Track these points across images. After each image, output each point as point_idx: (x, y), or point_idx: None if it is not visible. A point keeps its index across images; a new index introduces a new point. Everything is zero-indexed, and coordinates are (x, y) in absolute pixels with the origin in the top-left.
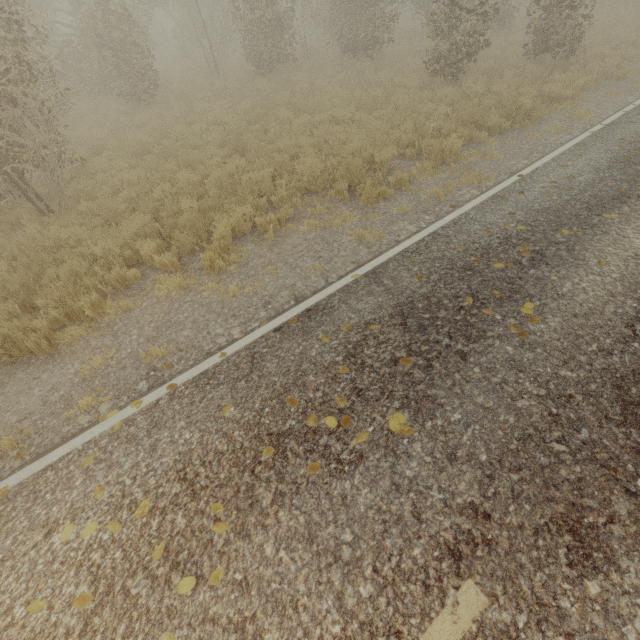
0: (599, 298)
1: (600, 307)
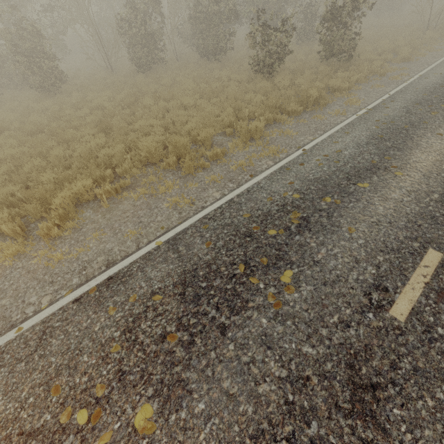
0: (346, 264)
1: (345, 274)
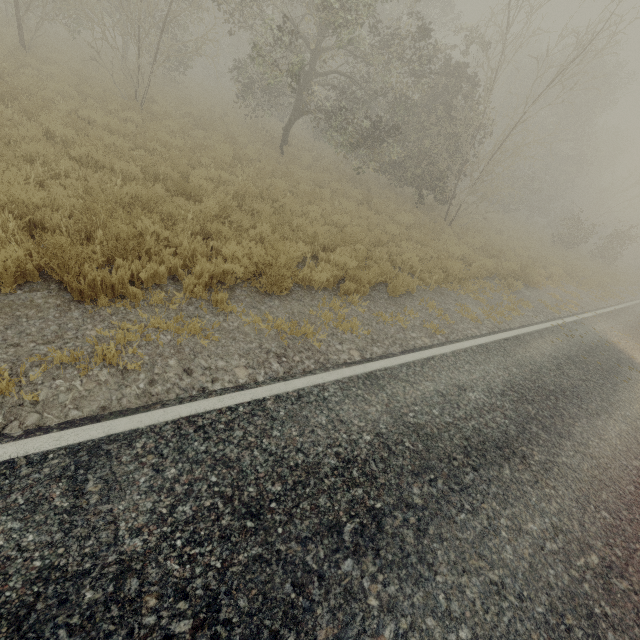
0: None
1: None
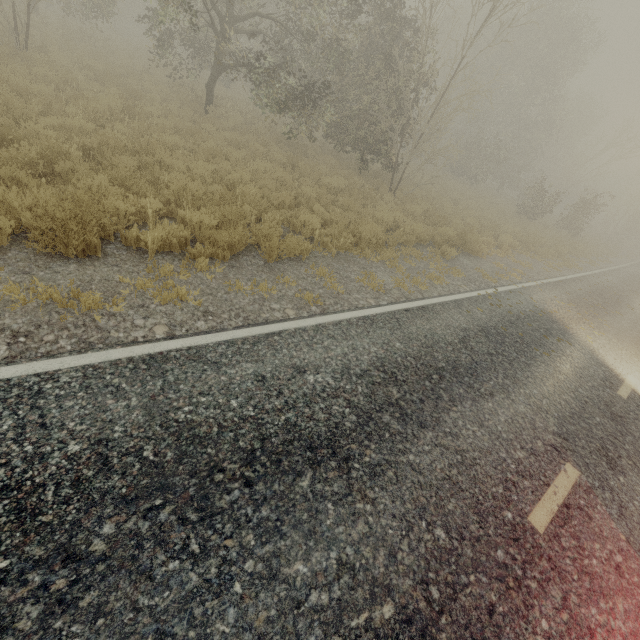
0: None
1: None
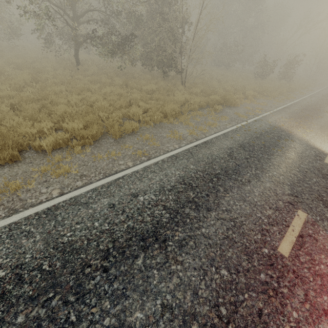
0: None
1: None
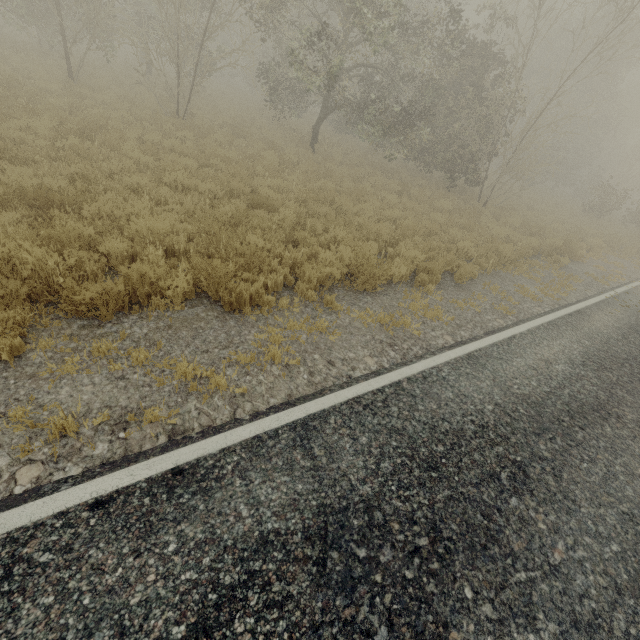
0: None
1: None
